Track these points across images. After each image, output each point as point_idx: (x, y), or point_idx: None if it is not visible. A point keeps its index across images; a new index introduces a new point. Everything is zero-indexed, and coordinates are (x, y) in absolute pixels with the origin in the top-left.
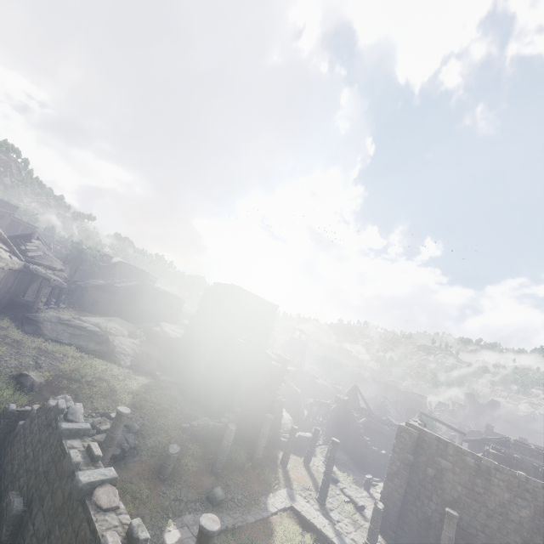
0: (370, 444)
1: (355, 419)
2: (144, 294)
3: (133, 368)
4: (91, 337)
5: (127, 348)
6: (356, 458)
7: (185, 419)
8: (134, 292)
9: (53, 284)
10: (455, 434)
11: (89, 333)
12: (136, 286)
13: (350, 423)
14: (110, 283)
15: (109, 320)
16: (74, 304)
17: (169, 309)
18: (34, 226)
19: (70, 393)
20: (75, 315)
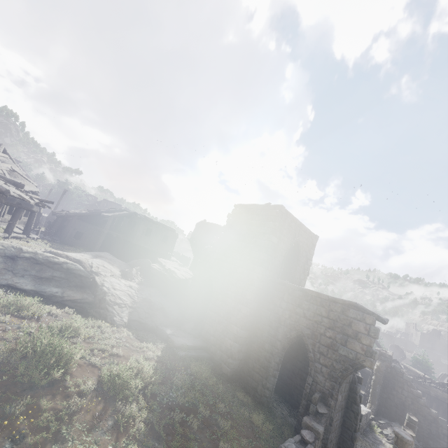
0: (442, 420)
1: (411, 383)
2: (135, 225)
3: (131, 325)
4: (69, 278)
5: (123, 295)
6: (422, 437)
7: (246, 443)
8: (122, 226)
9: (13, 201)
10: (445, 373)
11: (66, 273)
12: (126, 215)
13: (404, 388)
14: (95, 212)
15: (95, 255)
16: (52, 236)
17: (164, 244)
18: (17, 160)
19: (1, 434)
20: (49, 248)
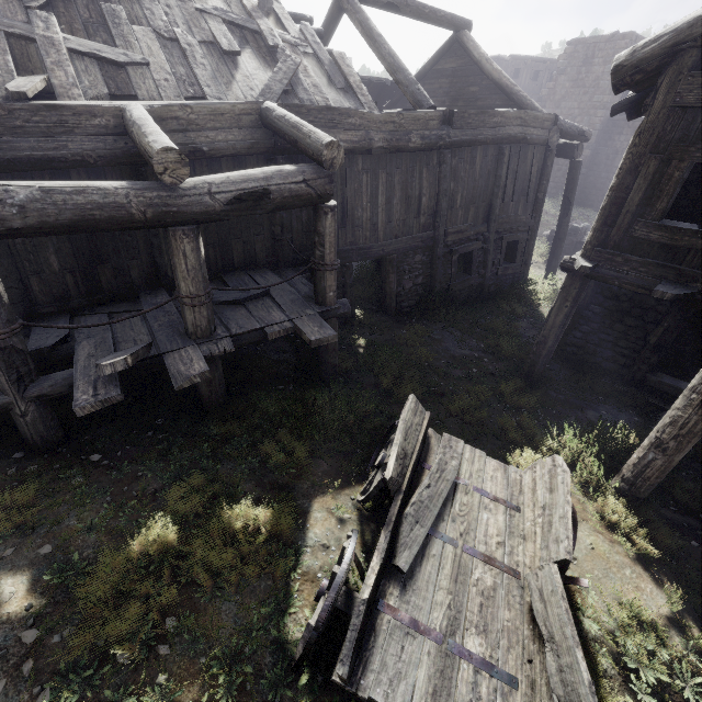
0: None
1: None
2: None
3: None
4: None
5: None
6: None
7: None
8: None
9: None
10: None
11: None
12: None
13: None
14: None
15: None
16: None
17: None
18: None
19: None
20: None
